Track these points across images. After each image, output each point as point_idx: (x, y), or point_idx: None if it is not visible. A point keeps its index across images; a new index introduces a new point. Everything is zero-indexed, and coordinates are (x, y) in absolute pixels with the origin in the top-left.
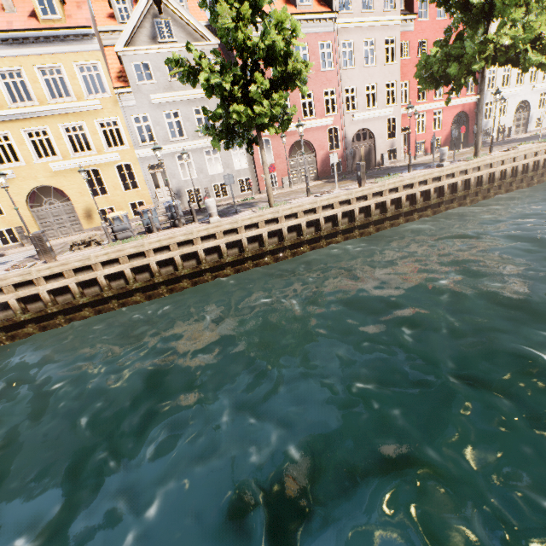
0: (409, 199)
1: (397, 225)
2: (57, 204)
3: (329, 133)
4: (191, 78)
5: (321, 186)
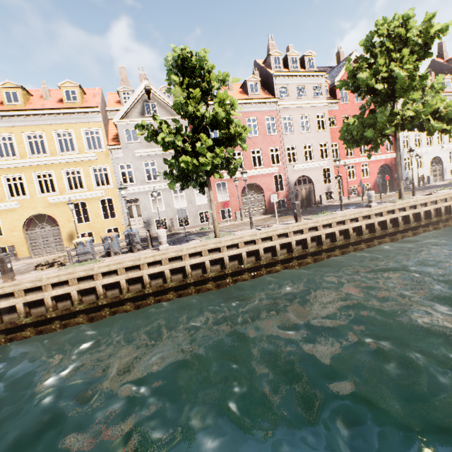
0: (343, 233)
1: (333, 257)
2: (48, 228)
3: (276, 178)
4: (154, 137)
5: (267, 219)
